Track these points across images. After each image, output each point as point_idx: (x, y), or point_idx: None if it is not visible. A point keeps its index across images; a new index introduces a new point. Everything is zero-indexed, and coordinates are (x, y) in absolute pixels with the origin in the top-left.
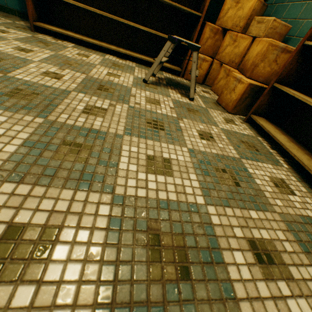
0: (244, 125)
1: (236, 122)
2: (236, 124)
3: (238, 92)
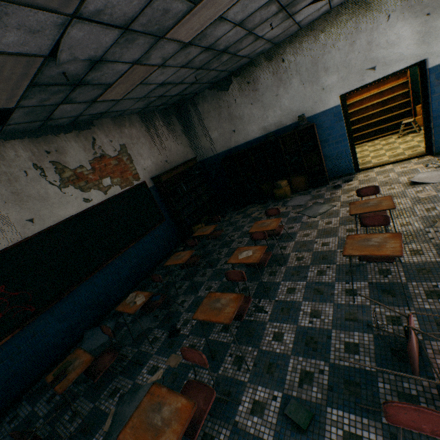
0: None
1: None
2: None
3: None
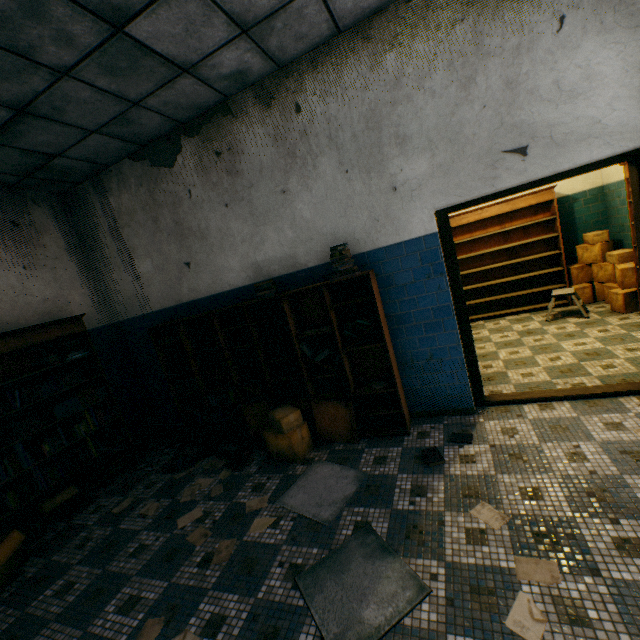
0: (639, 316)
1: (630, 317)
2: (630, 318)
3: (619, 300)
